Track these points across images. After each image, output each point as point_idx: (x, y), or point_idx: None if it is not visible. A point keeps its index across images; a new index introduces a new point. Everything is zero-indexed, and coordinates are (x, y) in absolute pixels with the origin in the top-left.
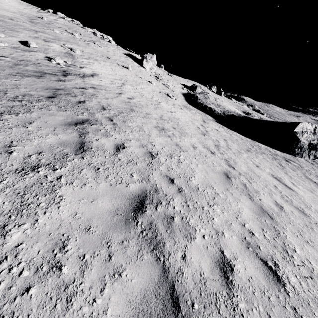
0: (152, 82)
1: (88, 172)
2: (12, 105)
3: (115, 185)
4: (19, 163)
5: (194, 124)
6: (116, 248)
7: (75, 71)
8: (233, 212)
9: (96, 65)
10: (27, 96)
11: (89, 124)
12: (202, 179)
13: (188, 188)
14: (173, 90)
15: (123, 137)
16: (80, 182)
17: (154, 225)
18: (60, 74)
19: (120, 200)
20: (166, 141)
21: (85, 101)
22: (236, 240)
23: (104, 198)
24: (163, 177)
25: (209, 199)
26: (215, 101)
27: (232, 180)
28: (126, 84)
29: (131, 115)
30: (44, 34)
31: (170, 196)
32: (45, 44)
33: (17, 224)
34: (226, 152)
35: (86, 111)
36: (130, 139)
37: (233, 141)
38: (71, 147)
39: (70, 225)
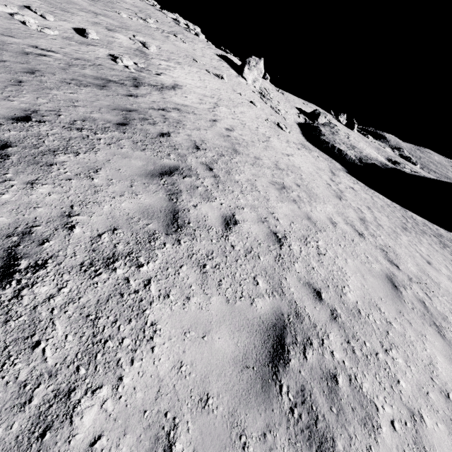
0: (256, 103)
1: (190, 272)
2: (68, 136)
3: (233, 300)
4: (85, 250)
5: (321, 179)
6: (256, 449)
7: (150, 79)
8: (423, 366)
9: (178, 72)
10: (88, 121)
11: (179, 176)
12: (360, 289)
13: (345, 311)
14: (284, 116)
15: (232, 203)
16: (180, 292)
17: (309, 395)
18: (130, 83)
19: (247, 335)
20: (292, 210)
21: (170, 133)
22: (447, 435)
23: (221, 328)
24: (303, 285)
25: (381, 336)
26: (347, 139)
27: (402, 291)
28: (220, 104)
29: (236, 160)
30: (107, 19)
31: (321, 328)
32: (109, 34)
33: (89, 387)
34: (379, 233)
35: (172, 150)
36: (243, 206)
37: (379, 210)
38: (159, 219)
39: (175, 392)
